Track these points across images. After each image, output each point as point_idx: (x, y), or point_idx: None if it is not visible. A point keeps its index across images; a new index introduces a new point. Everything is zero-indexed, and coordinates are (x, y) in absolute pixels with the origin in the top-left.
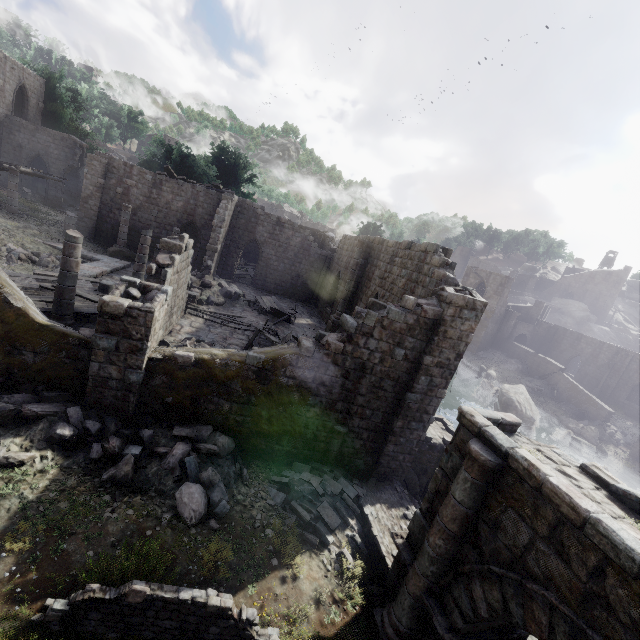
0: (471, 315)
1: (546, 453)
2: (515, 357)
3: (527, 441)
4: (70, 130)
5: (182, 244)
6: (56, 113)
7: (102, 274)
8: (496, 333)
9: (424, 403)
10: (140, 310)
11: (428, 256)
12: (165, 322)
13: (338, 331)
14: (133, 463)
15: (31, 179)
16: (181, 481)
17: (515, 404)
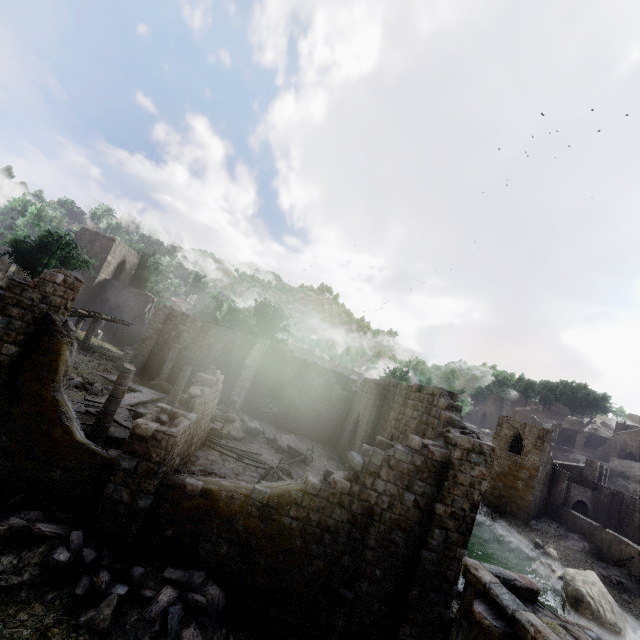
0: (480, 459)
1: (574, 632)
2: (577, 531)
3: (550, 614)
4: (148, 288)
5: (214, 378)
6: (141, 277)
7: (139, 404)
8: (547, 497)
9: (442, 566)
10: (165, 433)
11: (435, 398)
12: (183, 451)
13: (346, 469)
14: (115, 605)
15: (106, 323)
16: (158, 639)
17: (587, 599)
